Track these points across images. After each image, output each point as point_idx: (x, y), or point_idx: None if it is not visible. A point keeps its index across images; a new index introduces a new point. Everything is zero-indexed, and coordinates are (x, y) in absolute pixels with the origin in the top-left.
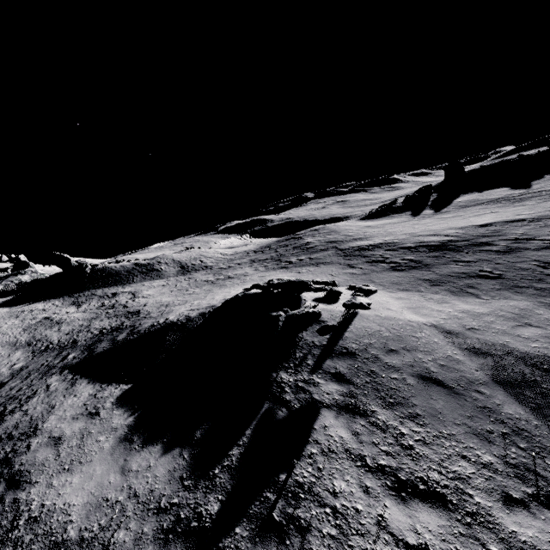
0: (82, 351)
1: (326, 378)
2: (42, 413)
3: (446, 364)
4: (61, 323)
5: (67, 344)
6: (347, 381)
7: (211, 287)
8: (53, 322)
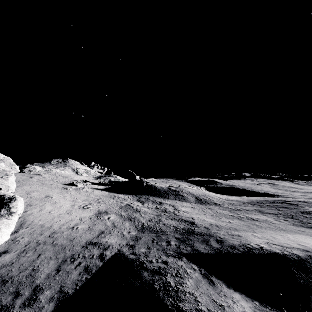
0: (179, 242)
1: None
2: (217, 311)
3: None
4: (139, 211)
5: (157, 229)
6: None
7: (244, 223)
8: (134, 209)
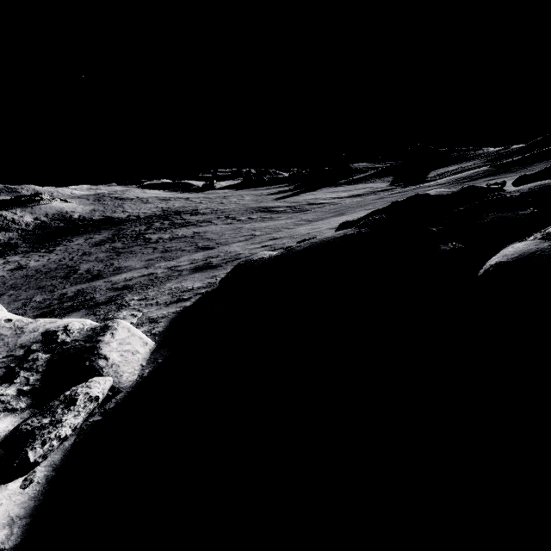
0: None
1: (24, 209)
2: None
3: (53, 210)
4: None
5: None
6: (27, 209)
7: None
8: None
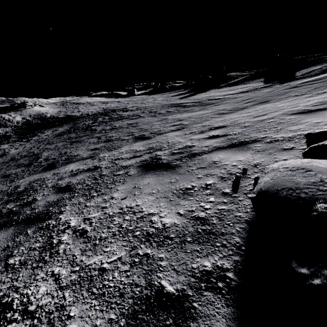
0: None
1: (16, 112)
2: None
3: (34, 112)
4: None
5: None
6: (18, 112)
7: None
8: None
